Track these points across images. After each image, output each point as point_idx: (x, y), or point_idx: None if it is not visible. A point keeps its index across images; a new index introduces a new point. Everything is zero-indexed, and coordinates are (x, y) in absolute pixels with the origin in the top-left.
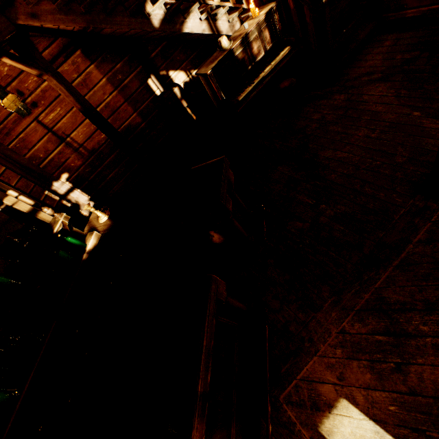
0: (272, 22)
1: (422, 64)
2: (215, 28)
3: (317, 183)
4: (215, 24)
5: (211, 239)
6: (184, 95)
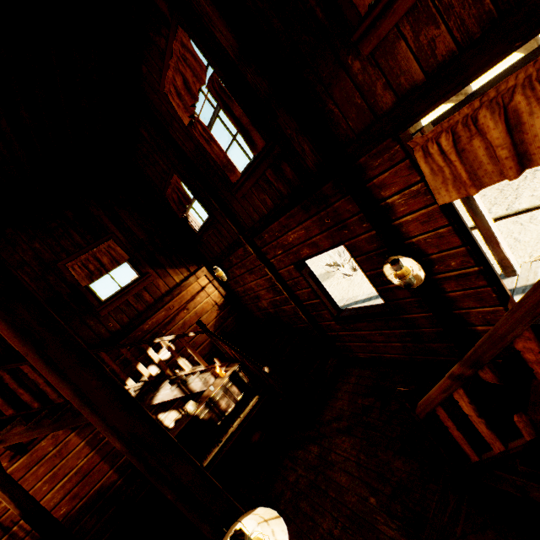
0: (239, 378)
1: (376, 417)
2: (187, 390)
3: None
4: (187, 387)
5: None
6: None
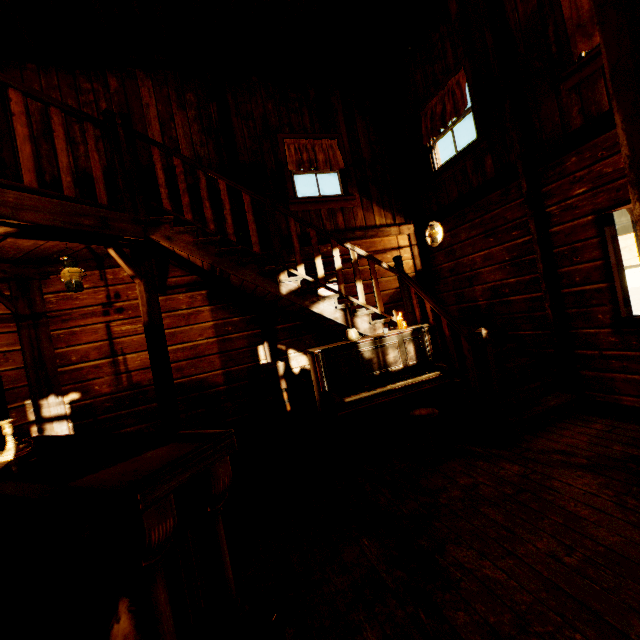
0: (421, 340)
1: None
2: (351, 322)
3: (422, 616)
4: (352, 318)
5: (111, 627)
6: (288, 374)
